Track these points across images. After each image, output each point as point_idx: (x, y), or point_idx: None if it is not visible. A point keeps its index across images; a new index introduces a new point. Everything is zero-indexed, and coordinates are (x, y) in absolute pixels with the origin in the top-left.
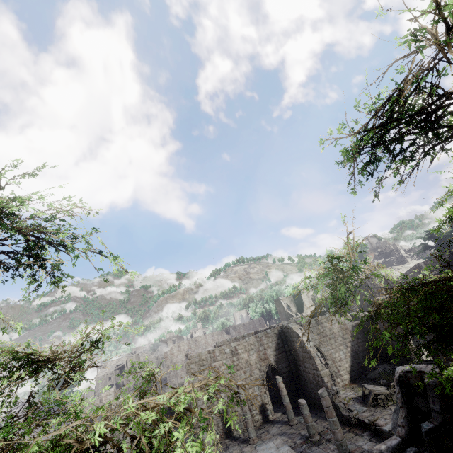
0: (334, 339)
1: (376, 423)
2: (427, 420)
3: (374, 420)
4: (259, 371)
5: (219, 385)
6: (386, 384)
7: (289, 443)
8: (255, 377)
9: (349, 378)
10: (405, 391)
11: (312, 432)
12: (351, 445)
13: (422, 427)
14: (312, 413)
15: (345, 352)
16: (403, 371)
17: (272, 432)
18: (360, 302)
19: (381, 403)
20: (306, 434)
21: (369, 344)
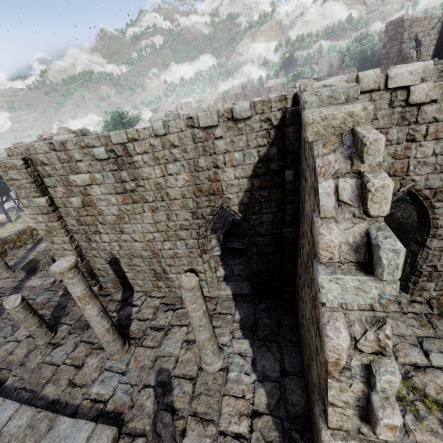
0: None
1: None
2: None
3: None
4: (191, 216)
5: (94, 220)
6: None
7: None
8: (178, 225)
9: None
10: None
11: None
12: None
13: None
14: (279, 356)
15: None
16: None
17: (165, 345)
18: None
19: None
20: None
21: None
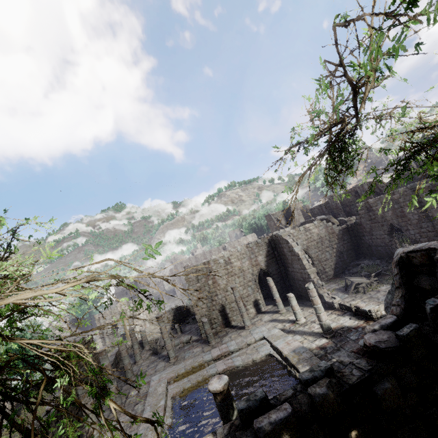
0: (321, 243)
1: (356, 306)
2: (428, 297)
3: (355, 304)
4: (251, 275)
5: (216, 289)
6: (367, 275)
7: (279, 326)
8: (248, 280)
9: (333, 274)
10: (405, 271)
11: (299, 317)
12: (333, 324)
13: (427, 304)
14: (299, 303)
15: (330, 253)
16: (406, 252)
17: (264, 319)
18: (348, 209)
19: (361, 290)
20: (293, 319)
21: (353, 244)
